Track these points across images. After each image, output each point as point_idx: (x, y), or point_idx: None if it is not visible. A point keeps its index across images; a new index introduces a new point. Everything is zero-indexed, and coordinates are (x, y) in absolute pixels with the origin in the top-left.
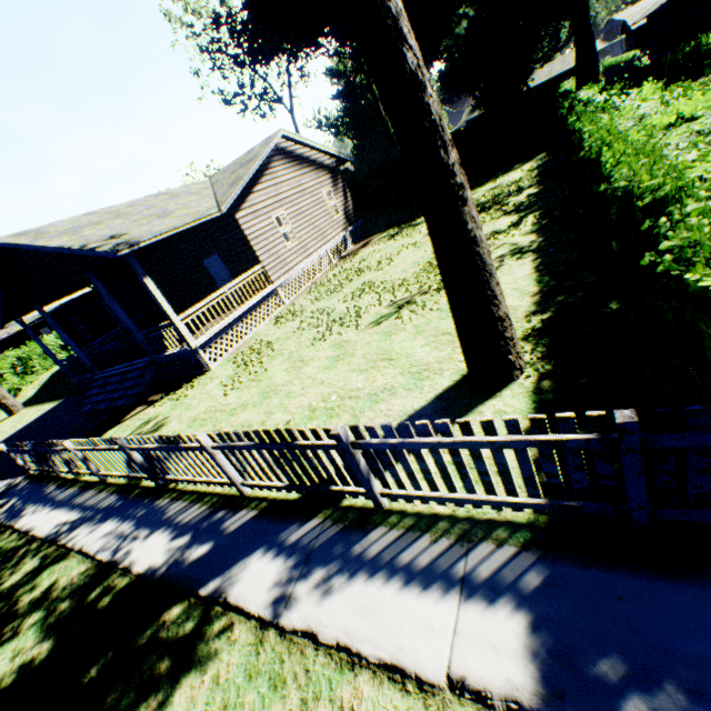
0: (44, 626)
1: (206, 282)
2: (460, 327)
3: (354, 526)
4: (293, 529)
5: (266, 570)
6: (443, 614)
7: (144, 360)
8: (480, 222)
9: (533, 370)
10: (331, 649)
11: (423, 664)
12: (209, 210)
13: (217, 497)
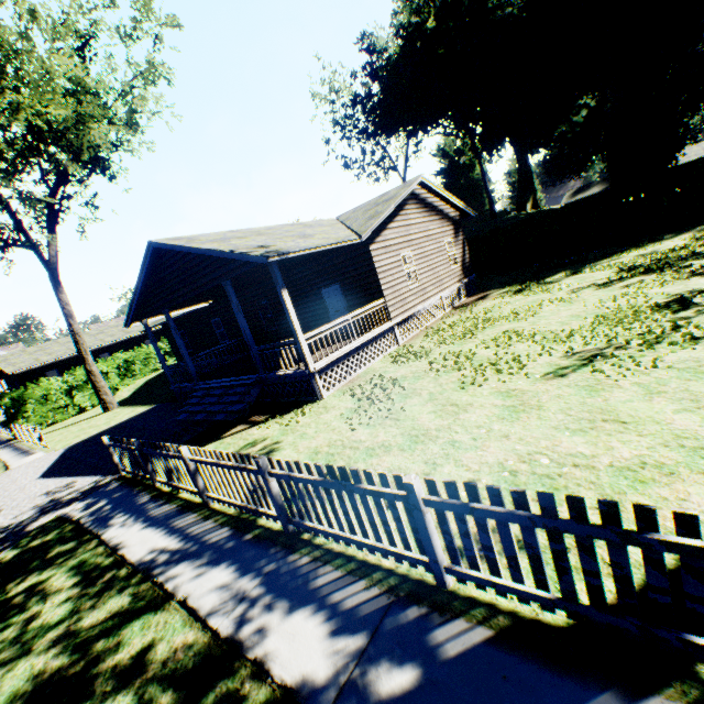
0: None
1: (318, 311)
2: None
3: None
4: None
5: None
6: None
7: (252, 377)
8: None
9: None
10: None
11: None
12: (349, 236)
13: (394, 577)
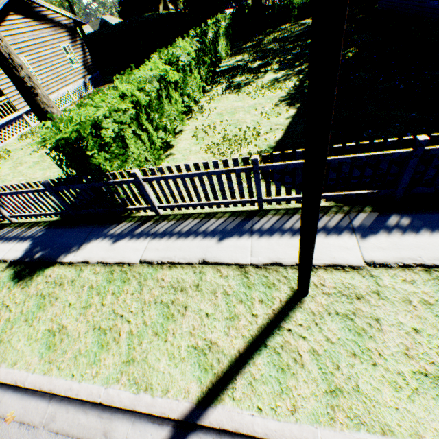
0: None
1: None
2: None
3: None
4: None
5: None
6: (10, 247)
7: None
8: (51, 105)
9: None
10: None
11: None
12: None
13: None
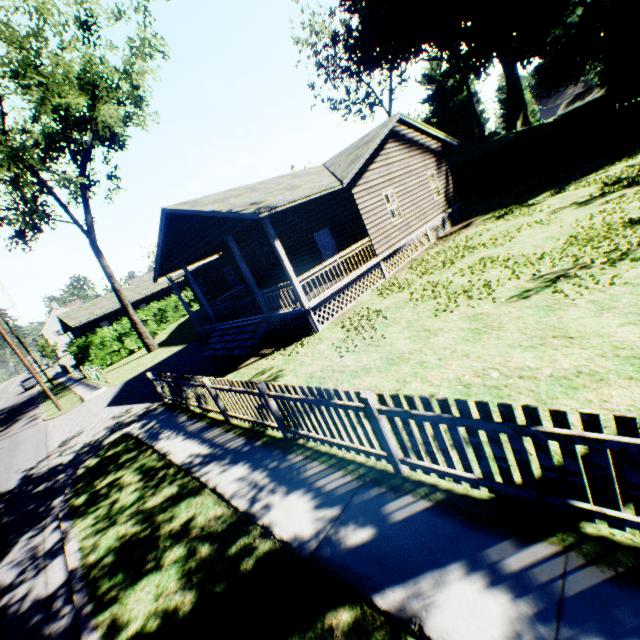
0: (185, 568)
1: (312, 254)
2: None
3: None
4: (506, 548)
5: (479, 604)
6: None
7: (259, 317)
8: None
9: None
10: None
11: None
12: (331, 184)
13: (363, 468)
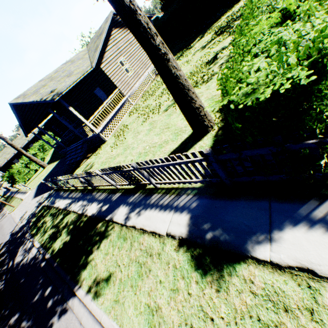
0: (67, 232)
1: (98, 101)
2: (183, 114)
3: (148, 194)
4: (131, 197)
5: (123, 211)
6: (168, 217)
7: (81, 141)
8: (179, 67)
9: (217, 126)
10: (139, 229)
11: (161, 231)
12: (87, 68)
13: (109, 190)
